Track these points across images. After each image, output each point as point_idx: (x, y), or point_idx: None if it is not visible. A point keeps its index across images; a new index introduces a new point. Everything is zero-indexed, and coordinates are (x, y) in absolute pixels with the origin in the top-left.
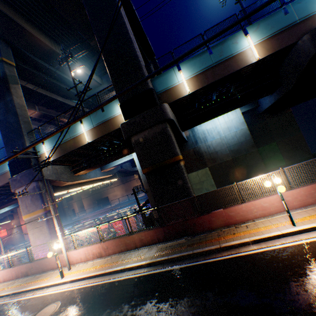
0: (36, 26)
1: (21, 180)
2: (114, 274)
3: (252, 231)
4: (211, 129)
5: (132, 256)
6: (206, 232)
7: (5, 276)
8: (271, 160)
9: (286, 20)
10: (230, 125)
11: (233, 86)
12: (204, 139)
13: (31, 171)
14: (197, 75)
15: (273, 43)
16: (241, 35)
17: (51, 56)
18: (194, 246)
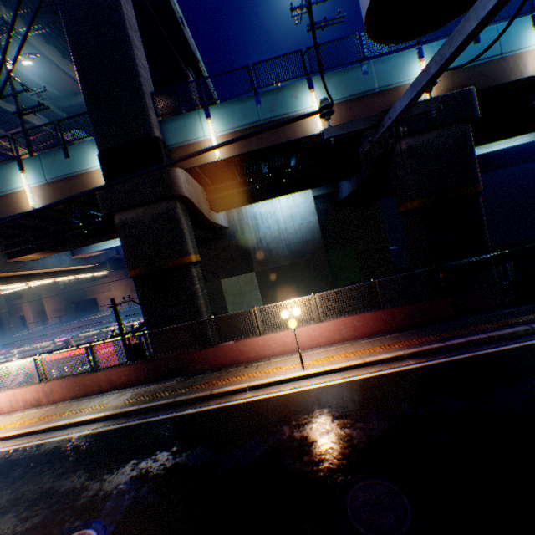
0: None
1: None
2: (52, 432)
3: (258, 374)
4: (268, 214)
5: (89, 405)
6: (208, 372)
7: None
8: (345, 272)
9: (364, 83)
10: (295, 213)
11: (292, 159)
12: (255, 228)
13: None
14: (235, 133)
15: (343, 112)
16: (304, 87)
17: None
18: (182, 391)
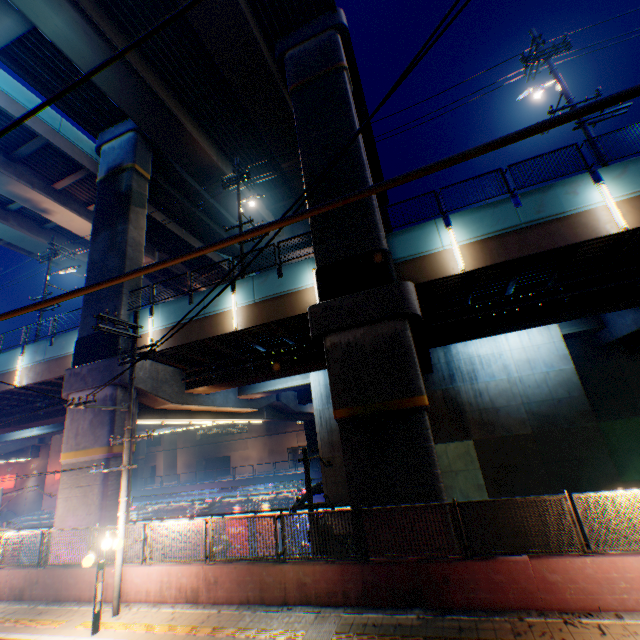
0: (203, 128)
1: (88, 378)
2: None
3: None
4: (489, 356)
5: (271, 624)
6: (477, 613)
7: None
8: (631, 459)
9: None
10: (533, 356)
11: (556, 274)
12: (470, 374)
13: (112, 363)
14: (484, 240)
15: None
16: (585, 180)
17: (211, 175)
18: None
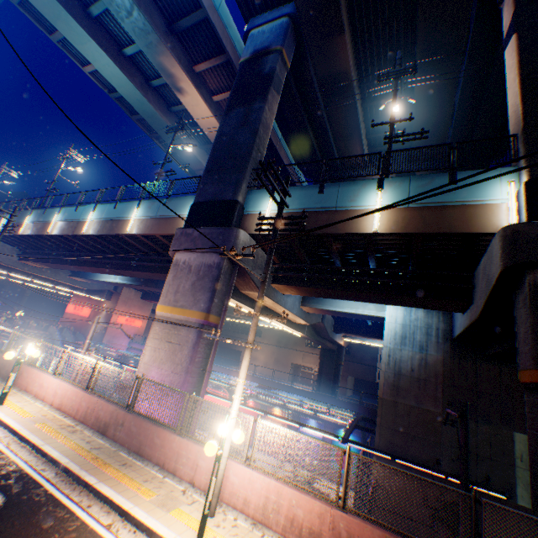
0: (350, 28)
1: (197, 241)
2: None
3: None
4: None
5: None
6: None
7: (66, 400)
8: None
9: None
10: None
11: None
12: None
13: (225, 233)
14: None
15: None
16: None
17: (337, 84)
18: None
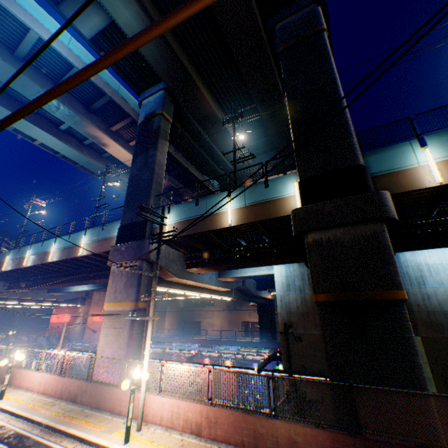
0: (208, 87)
1: (125, 253)
2: None
3: None
4: (437, 266)
5: None
6: None
7: (48, 385)
8: None
9: None
10: None
11: None
12: (417, 279)
13: (141, 244)
14: None
15: None
16: None
17: (210, 120)
18: None
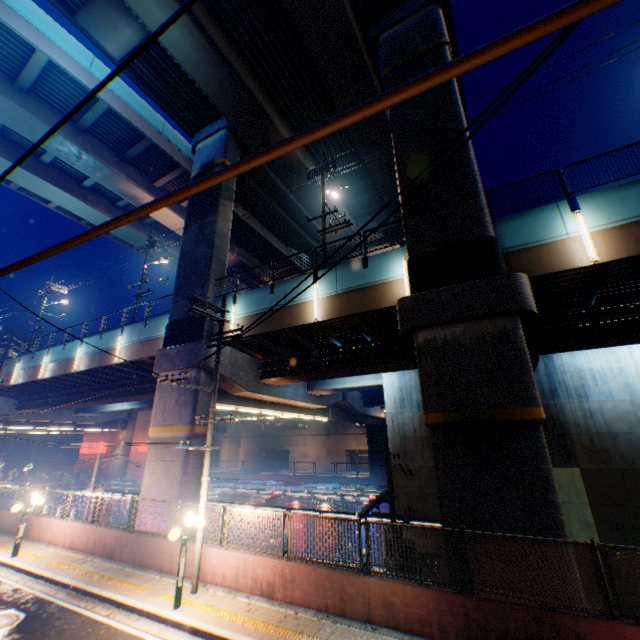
0: (288, 123)
1: (175, 359)
2: None
3: None
4: (605, 371)
5: None
6: None
7: (76, 538)
8: None
9: None
10: None
11: None
12: (577, 390)
13: (197, 347)
14: (626, 226)
15: None
16: None
17: (292, 170)
18: None
